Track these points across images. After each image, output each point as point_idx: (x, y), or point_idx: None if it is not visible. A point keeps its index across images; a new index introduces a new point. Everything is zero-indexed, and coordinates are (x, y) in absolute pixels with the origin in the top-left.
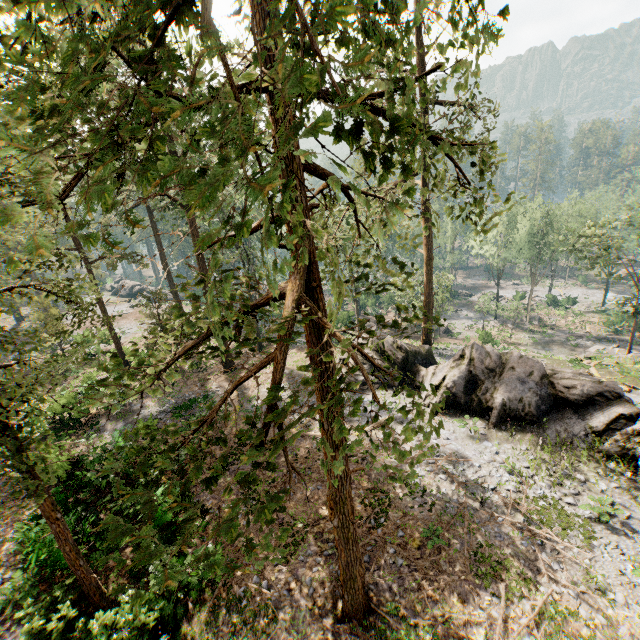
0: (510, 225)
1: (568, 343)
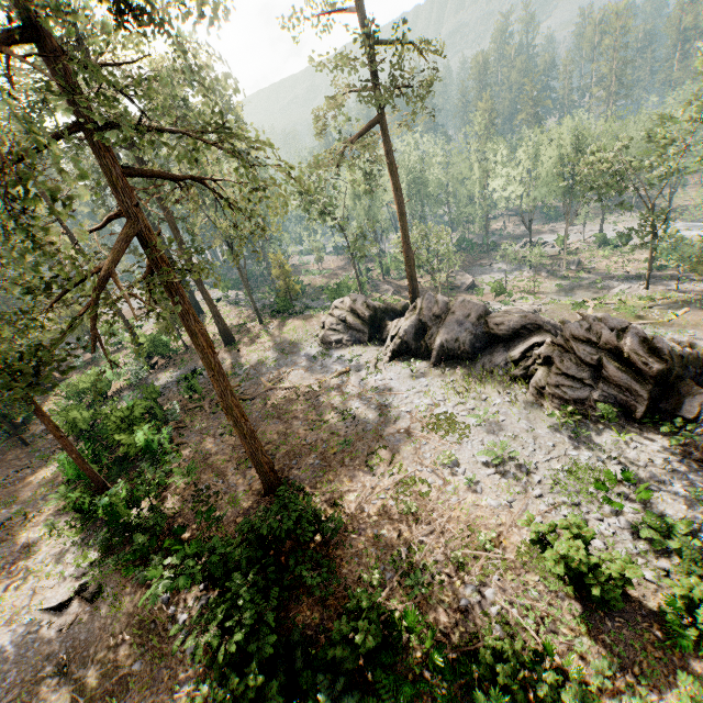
0: (537, 158)
1: (594, 286)
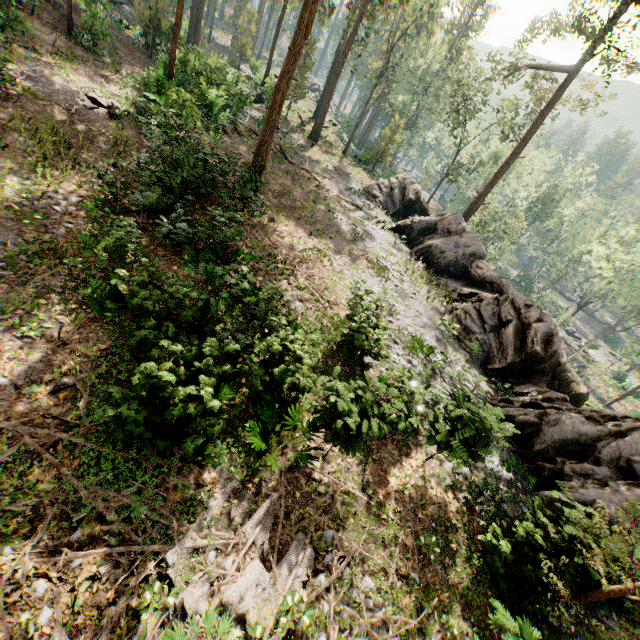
0: None
1: None
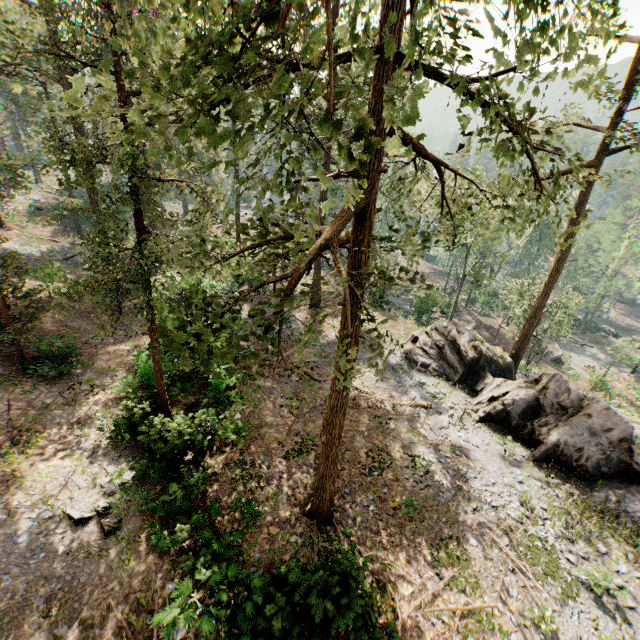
0: None
1: None
